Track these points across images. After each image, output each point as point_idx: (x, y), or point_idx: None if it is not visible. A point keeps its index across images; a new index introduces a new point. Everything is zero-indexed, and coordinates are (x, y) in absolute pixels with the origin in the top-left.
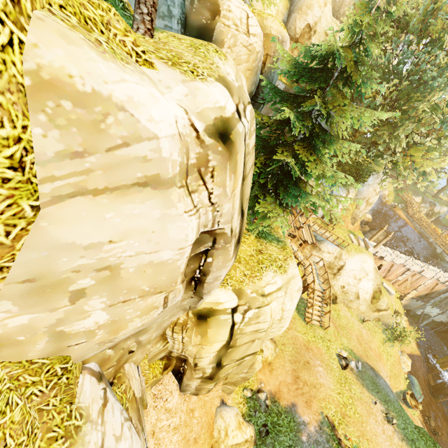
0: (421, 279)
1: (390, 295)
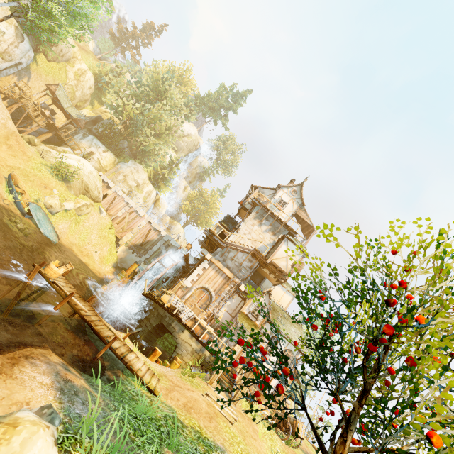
0: (137, 220)
1: (101, 214)
